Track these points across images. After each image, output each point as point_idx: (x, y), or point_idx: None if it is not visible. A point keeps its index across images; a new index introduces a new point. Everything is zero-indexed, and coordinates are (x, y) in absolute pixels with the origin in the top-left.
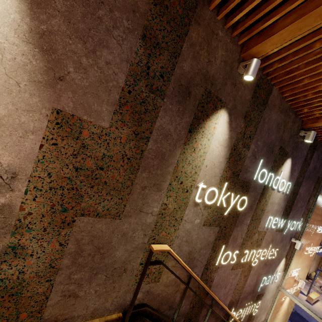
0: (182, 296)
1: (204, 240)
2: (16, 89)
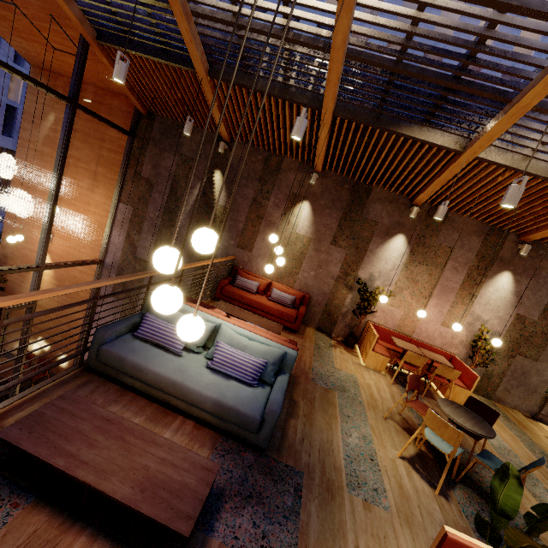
0: None
1: None
2: (506, 308)
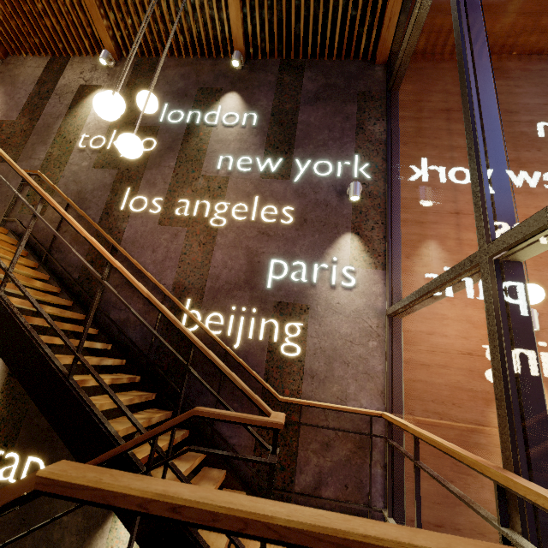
0: (60, 225)
1: (97, 181)
2: None
